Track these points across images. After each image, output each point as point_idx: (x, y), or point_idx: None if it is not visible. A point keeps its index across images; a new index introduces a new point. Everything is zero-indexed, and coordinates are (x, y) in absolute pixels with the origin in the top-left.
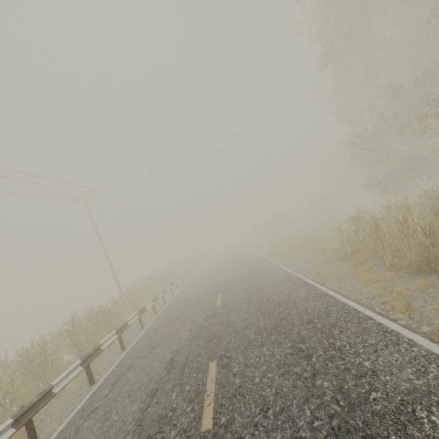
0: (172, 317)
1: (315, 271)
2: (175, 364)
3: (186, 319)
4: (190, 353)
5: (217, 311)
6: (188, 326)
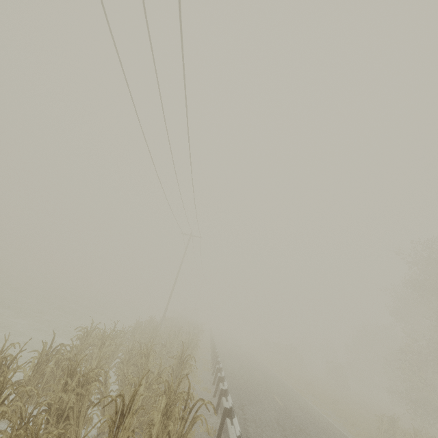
0: (241, 385)
1: (351, 435)
2: (284, 427)
3: (260, 397)
4: (290, 427)
5: (285, 409)
6: (269, 406)
